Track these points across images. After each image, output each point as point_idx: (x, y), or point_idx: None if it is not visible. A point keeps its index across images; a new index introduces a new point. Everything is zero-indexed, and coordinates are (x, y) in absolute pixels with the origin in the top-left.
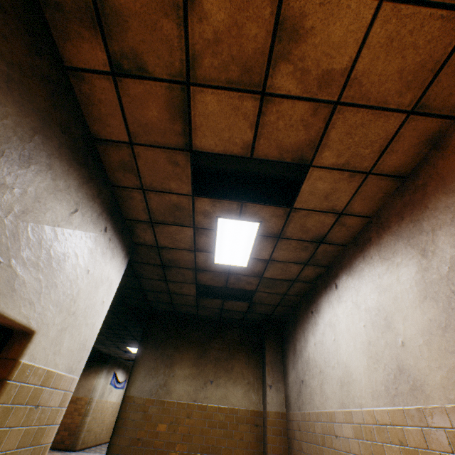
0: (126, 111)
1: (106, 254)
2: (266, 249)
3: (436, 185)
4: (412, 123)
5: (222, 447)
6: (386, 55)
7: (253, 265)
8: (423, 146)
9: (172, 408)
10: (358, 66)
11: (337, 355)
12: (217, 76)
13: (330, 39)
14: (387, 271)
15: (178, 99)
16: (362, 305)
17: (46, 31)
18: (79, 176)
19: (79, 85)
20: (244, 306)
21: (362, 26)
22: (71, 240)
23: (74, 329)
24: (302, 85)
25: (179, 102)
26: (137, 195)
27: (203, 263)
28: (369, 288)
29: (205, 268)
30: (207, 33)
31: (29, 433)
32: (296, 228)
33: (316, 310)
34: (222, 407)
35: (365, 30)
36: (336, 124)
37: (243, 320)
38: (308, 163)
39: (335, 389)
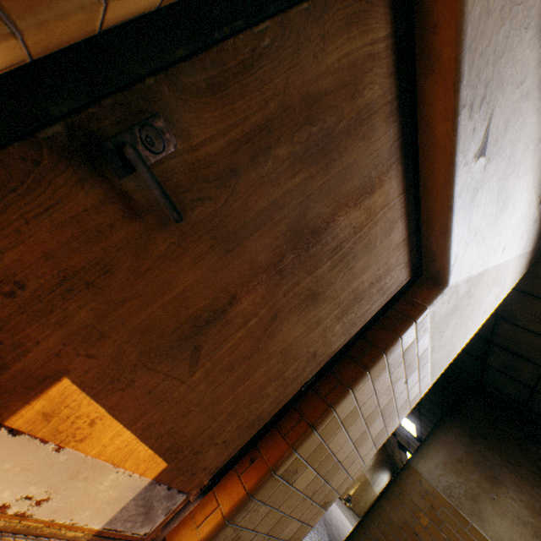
0: None
1: (520, 241)
2: None
3: None
4: None
5: None
6: None
7: None
8: None
9: None
10: None
11: None
12: None
13: None
14: None
15: None
16: None
17: None
18: None
19: None
20: None
21: None
22: (519, 183)
23: (458, 319)
24: None
25: None
26: None
27: None
28: None
29: None
30: None
31: (389, 405)
32: None
33: None
34: None
35: None
36: None
37: None
38: None
39: None
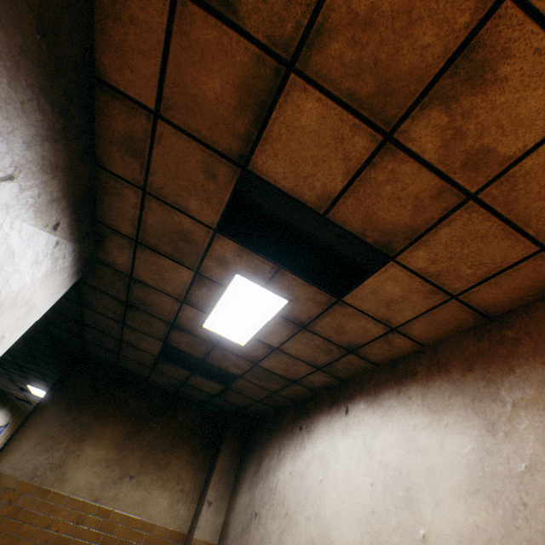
0: (171, 60)
1: (41, 265)
2: (280, 335)
3: (535, 349)
4: (538, 261)
5: None
6: None
7: (253, 347)
8: (531, 293)
9: (57, 504)
10: (526, 162)
11: (319, 504)
12: (339, 78)
13: (517, 107)
14: (429, 427)
15: (263, 82)
16: (377, 454)
17: None
18: (40, 123)
19: None
20: (215, 388)
21: None
22: None
23: None
24: (444, 151)
25: (263, 87)
26: (131, 195)
27: (187, 321)
28: (394, 437)
29: (186, 327)
30: (361, 3)
31: None
32: (331, 325)
33: (308, 428)
34: (133, 517)
35: None
36: (454, 223)
37: (206, 404)
38: (392, 254)
39: None
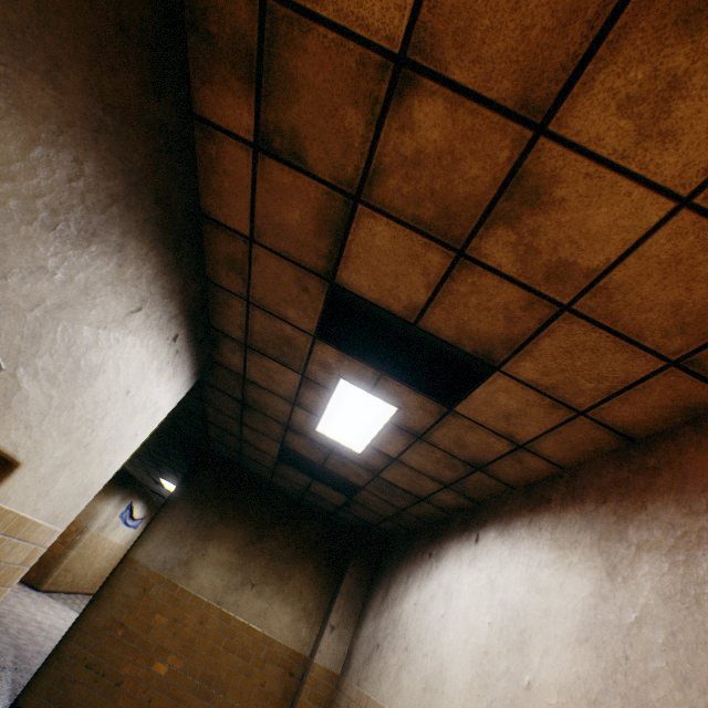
0: (258, 199)
1: (165, 372)
2: (396, 445)
3: (671, 483)
4: (671, 377)
5: (231, 685)
6: (663, 277)
7: (370, 455)
8: (677, 413)
9: (184, 600)
10: (615, 274)
11: (437, 640)
12: (401, 206)
13: (586, 224)
14: (553, 564)
15: (335, 212)
16: (499, 591)
17: (181, 63)
18: (160, 263)
19: (204, 142)
20: (339, 499)
21: (639, 226)
22: (117, 349)
23: (79, 466)
24: (522, 265)
25: (336, 216)
26: (237, 305)
27: (301, 423)
28: (518, 573)
29: (300, 430)
30: (407, 148)
31: None
32: (448, 436)
33: (437, 555)
34: (253, 627)
35: (643, 233)
36: (555, 333)
37: (332, 516)
38: (496, 364)
39: (414, 688)
